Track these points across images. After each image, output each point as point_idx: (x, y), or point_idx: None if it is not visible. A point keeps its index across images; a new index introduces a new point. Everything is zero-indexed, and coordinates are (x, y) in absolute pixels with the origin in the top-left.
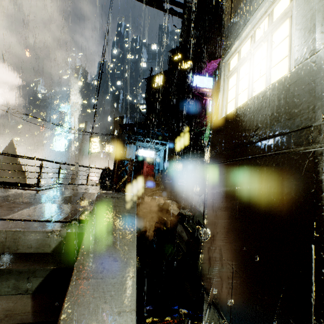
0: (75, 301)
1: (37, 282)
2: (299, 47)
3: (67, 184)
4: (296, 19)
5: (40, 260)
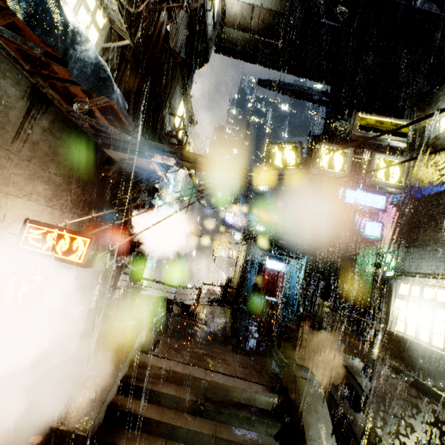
0: None
1: (275, 430)
2: None
3: (206, 304)
4: None
5: (272, 416)
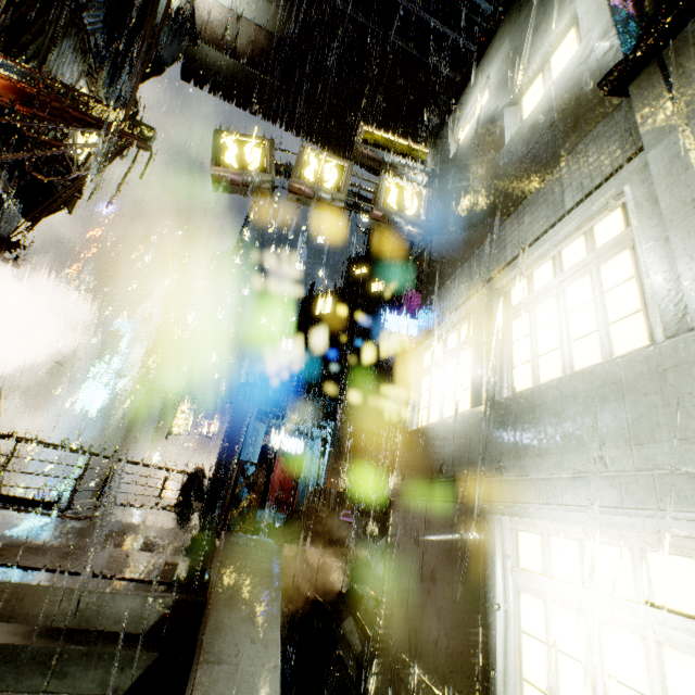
0: (205, 690)
1: (133, 676)
2: (473, 390)
3: (118, 504)
4: (472, 360)
5: (136, 642)
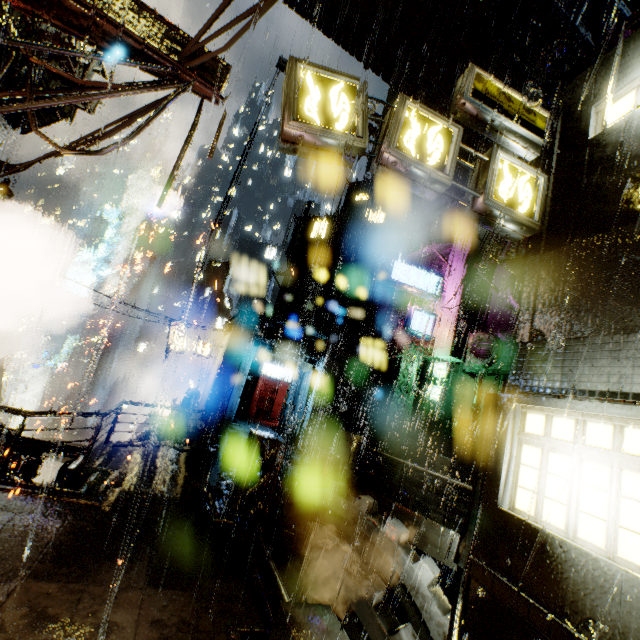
0: None
1: None
2: None
3: (126, 445)
4: None
5: None
